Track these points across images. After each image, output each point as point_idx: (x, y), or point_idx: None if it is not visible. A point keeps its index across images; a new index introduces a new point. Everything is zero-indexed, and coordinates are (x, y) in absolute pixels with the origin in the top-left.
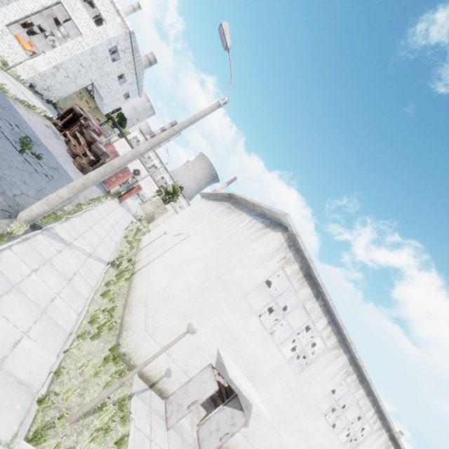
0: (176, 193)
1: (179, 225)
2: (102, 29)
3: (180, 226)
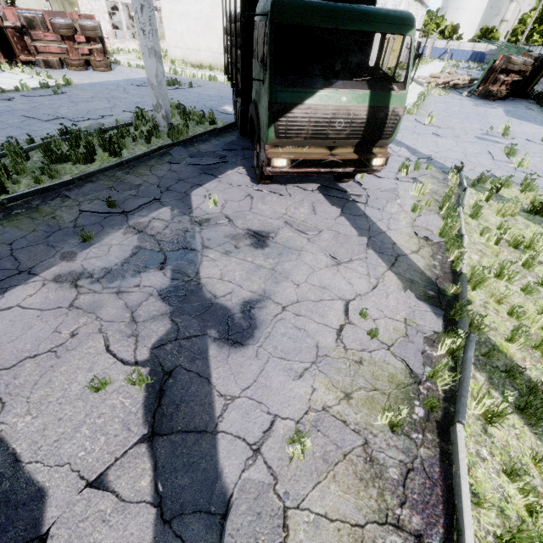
0: None
1: (208, 5)
2: None
3: (211, 5)
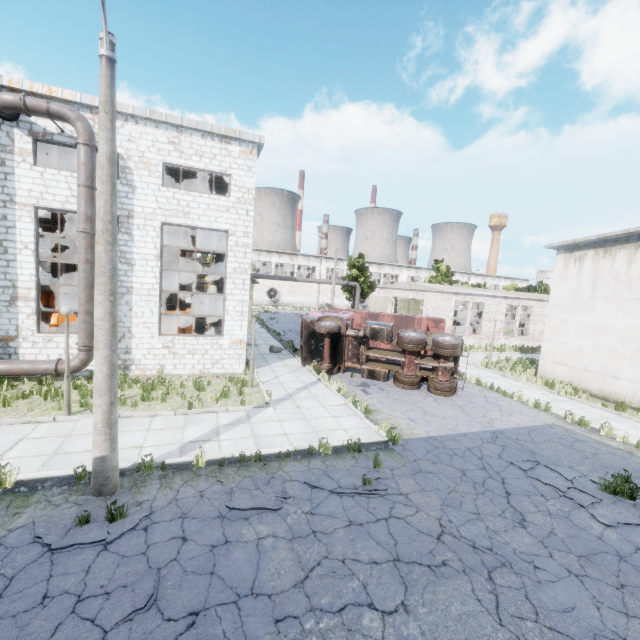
0: (364, 269)
1: None
2: (235, 190)
3: None
